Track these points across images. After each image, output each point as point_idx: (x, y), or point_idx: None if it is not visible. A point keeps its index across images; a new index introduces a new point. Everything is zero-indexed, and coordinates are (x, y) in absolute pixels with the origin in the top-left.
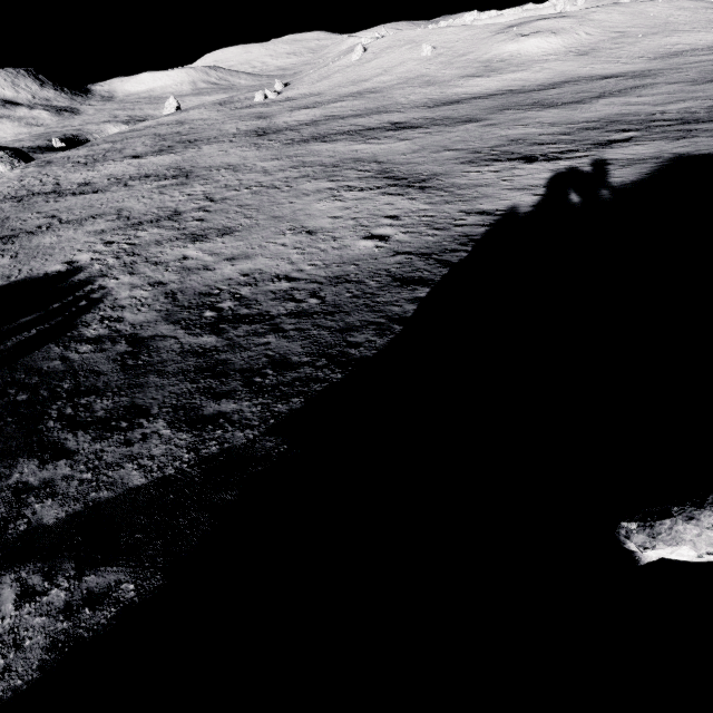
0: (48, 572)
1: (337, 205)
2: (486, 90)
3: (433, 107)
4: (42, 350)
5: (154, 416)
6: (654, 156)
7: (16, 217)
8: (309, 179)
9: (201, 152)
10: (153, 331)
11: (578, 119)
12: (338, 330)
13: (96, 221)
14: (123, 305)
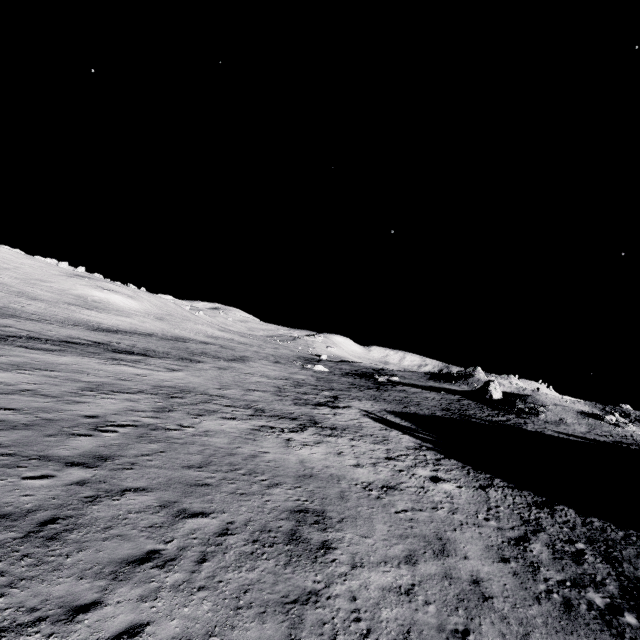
0: None
1: (322, 451)
2: (121, 326)
3: (99, 331)
4: None
5: None
6: (378, 410)
7: None
8: (189, 415)
9: None
10: None
11: (274, 376)
12: None
13: None
14: None
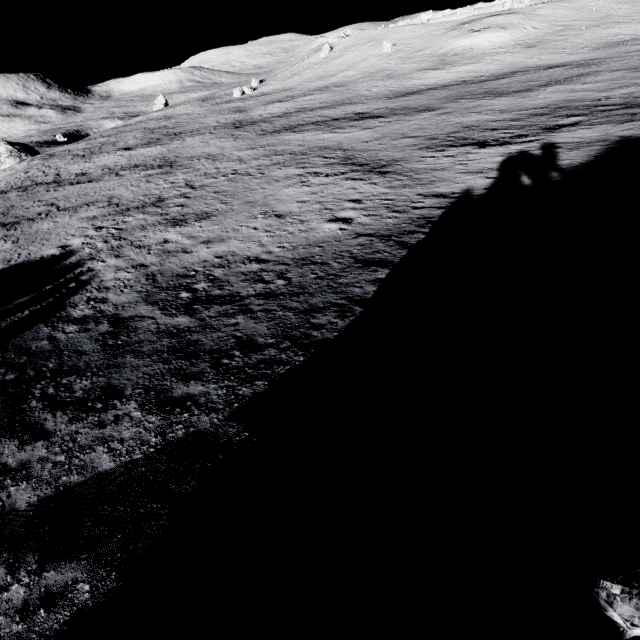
0: (12, 564)
1: (304, 190)
2: (441, 82)
3: (393, 98)
4: (33, 330)
5: (127, 397)
6: (601, 139)
7: (20, 206)
8: (279, 167)
9: (184, 143)
10: (133, 311)
11: (527, 106)
12: (302, 311)
13: (89, 208)
14: (107, 287)
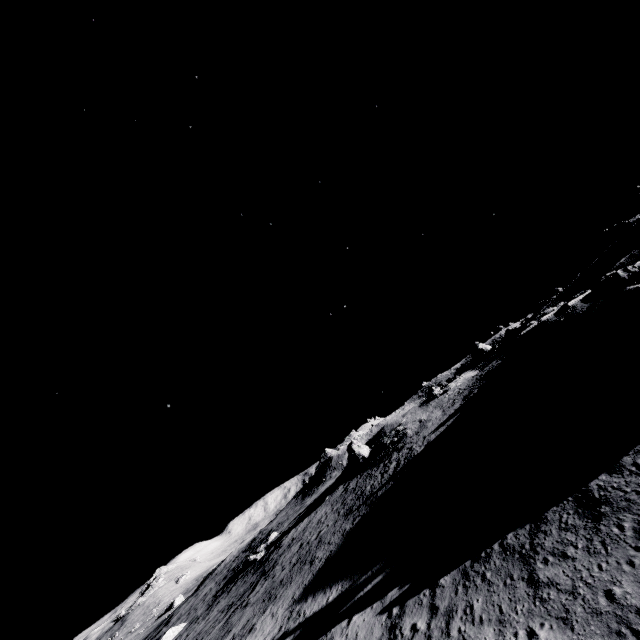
0: None
1: None
2: None
3: None
4: None
5: None
6: (286, 614)
7: None
8: None
9: None
10: None
11: None
12: None
13: None
14: None
